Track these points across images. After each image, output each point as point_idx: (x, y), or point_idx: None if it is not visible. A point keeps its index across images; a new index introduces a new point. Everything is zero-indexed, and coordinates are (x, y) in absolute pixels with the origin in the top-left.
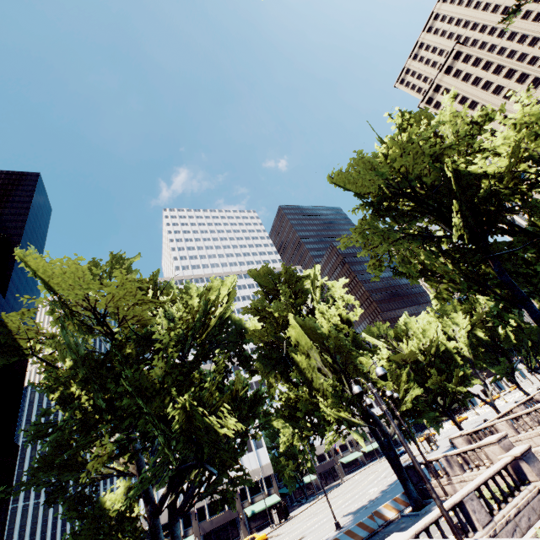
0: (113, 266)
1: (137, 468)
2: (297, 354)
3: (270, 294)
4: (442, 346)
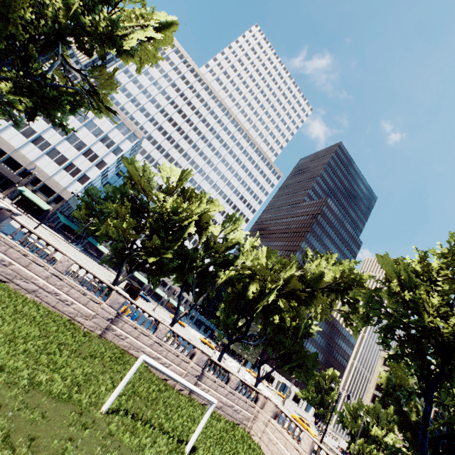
0: None
1: None
2: None
3: None
4: (177, 216)
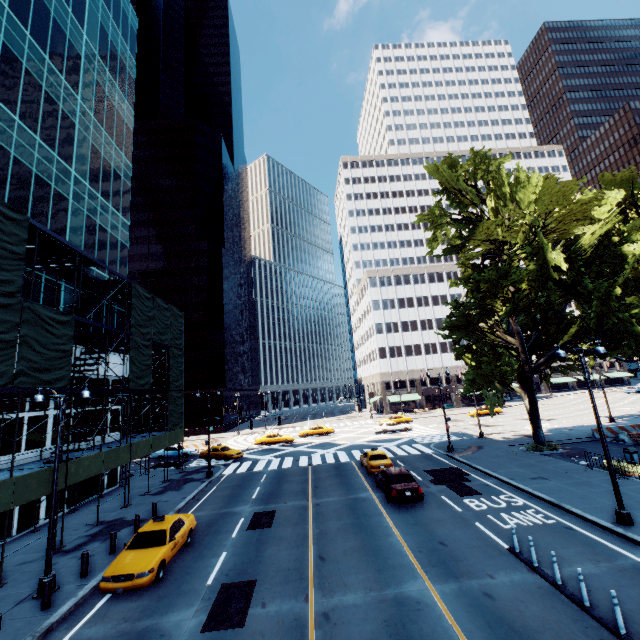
0: (476, 167)
1: (521, 343)
2: (639, 280)
3: (617, 206)
4: None
